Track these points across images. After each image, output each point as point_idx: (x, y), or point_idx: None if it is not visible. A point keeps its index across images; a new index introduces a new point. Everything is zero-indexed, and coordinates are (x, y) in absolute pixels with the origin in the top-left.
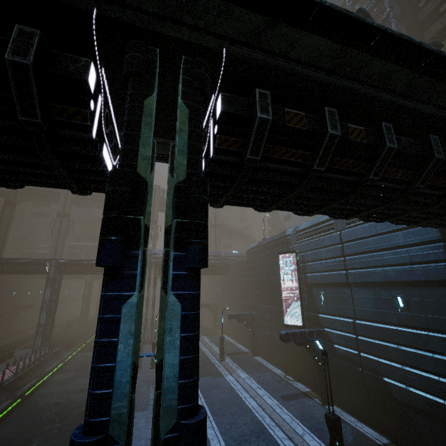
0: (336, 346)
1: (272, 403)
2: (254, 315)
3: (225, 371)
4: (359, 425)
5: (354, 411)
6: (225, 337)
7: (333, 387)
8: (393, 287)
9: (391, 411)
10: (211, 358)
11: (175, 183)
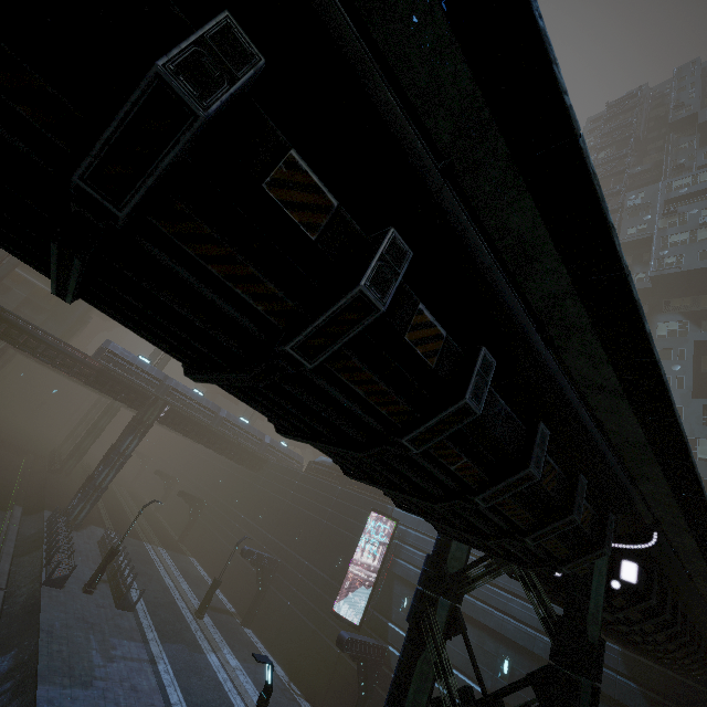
0: None
1: None
2: (277, 563)
3: (206, 641)
4: None
5: None
6: (197, 566)
7: None
8: (504, 643)
9: None
10: (181, 605)
11: (596, 642)
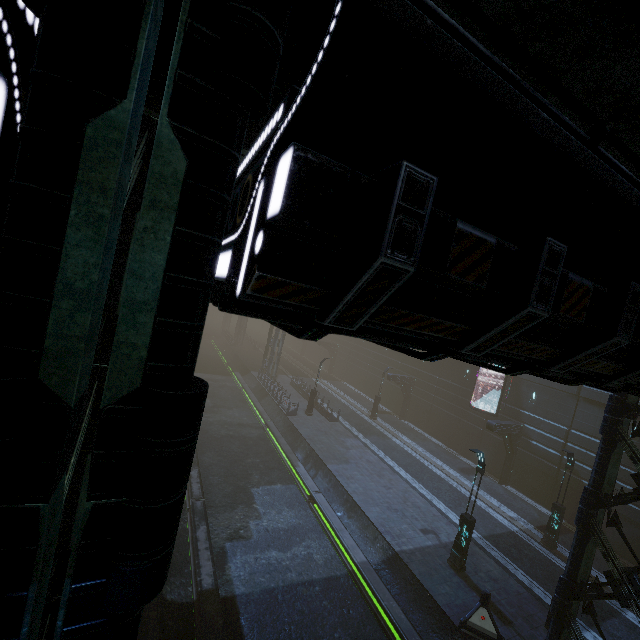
0: (533, 443)
1: (456, 475)
2: (413, 380)
3: (386, 432)
4: (536, 505)
5: (531, 494)
6: (350, 387)
7: (512, 472)
8: None
9: (577, 503)
10: (359, 413)
11: None
